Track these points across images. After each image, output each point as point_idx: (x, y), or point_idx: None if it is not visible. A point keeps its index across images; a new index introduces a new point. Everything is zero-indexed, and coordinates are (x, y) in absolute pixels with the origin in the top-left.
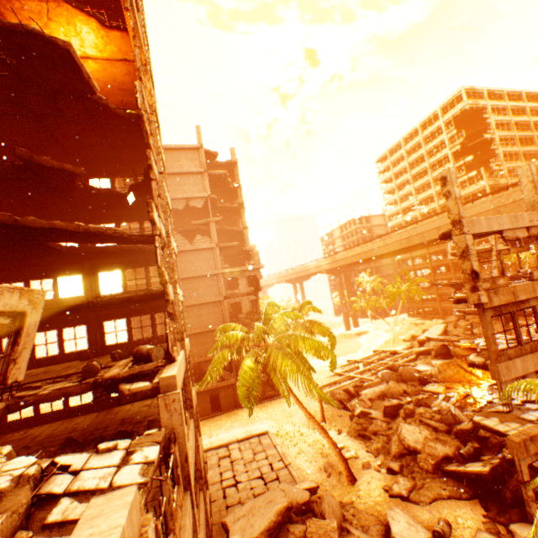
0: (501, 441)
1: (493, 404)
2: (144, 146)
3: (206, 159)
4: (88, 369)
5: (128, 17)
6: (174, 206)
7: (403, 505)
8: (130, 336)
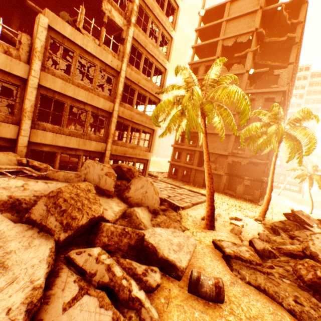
0: None
1: None
2: None
3: (269, 1)
4: None
5: None
6: (225, 44)
7: (215, 257)
8: None
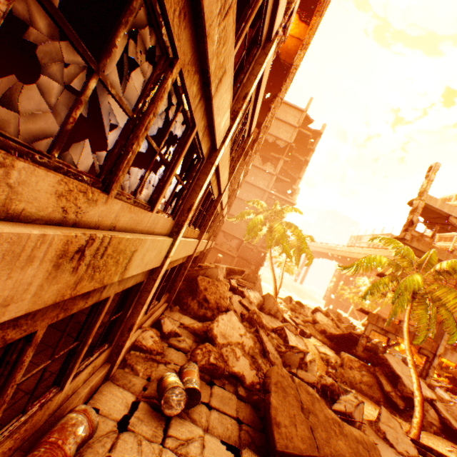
0: None
1: None
2: (279, 86)
3: (303, 121)
4: None
5: (313, 19)
6: (267, 138)
7: None
8: None
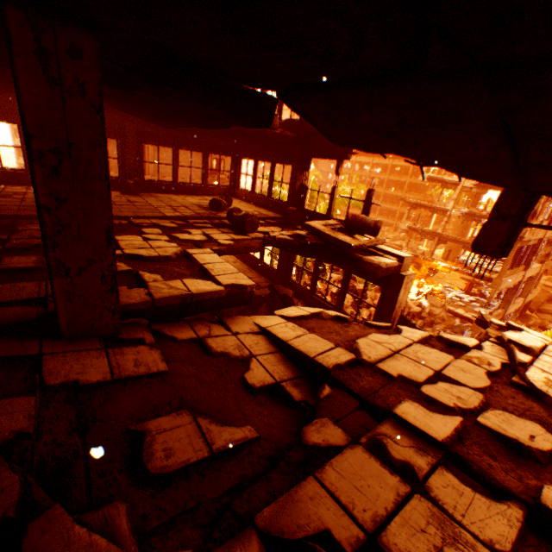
0: (433, 321)
1: (453, 300)
2: None
3: None
4: (250, 222)
5: None
6: None
7: None
8: (177, 176)
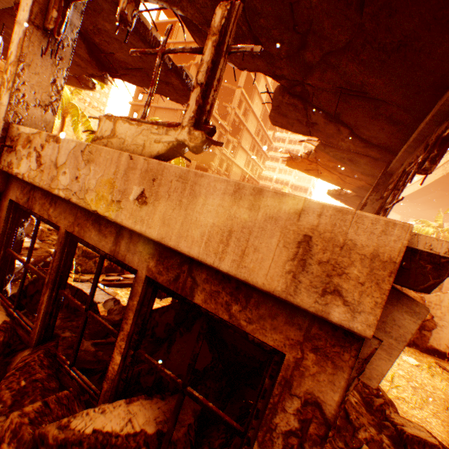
0: None
1: None
2: None
3: None
4: None
5: None
6: None
7: None
8: None
